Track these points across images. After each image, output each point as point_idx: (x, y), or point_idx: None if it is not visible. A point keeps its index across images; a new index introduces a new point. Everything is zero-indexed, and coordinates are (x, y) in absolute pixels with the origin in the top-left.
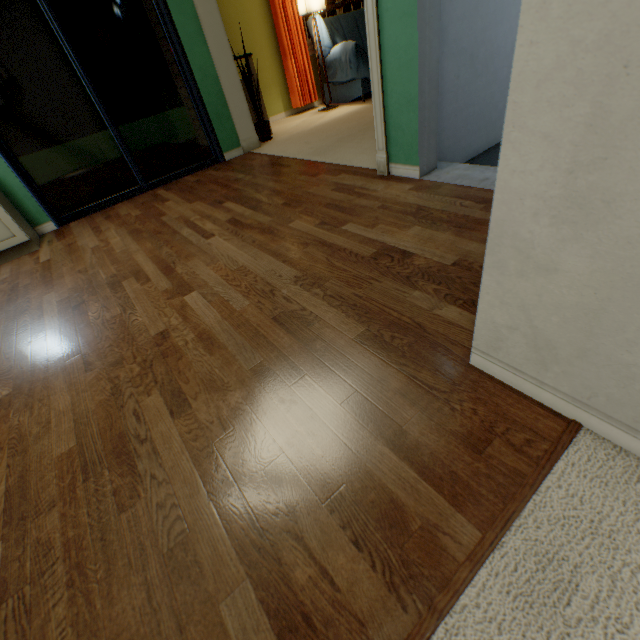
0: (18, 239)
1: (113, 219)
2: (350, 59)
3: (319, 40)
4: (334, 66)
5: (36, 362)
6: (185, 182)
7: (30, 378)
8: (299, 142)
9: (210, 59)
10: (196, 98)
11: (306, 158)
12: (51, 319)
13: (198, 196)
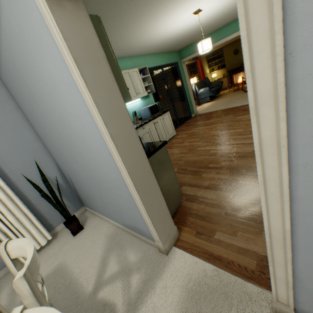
0: (174, 133)
1: (185, 129)
2: (207, 91)
3: (195, 89)
4: (200, 94)
5: (243, 131)
6: (190, 121)
7: (249, 131)
8: (211, 109)
9: (188, 93)
10: (187, 102)
11: (224, 108)
12: (227, 131)
13: (206, 120)
